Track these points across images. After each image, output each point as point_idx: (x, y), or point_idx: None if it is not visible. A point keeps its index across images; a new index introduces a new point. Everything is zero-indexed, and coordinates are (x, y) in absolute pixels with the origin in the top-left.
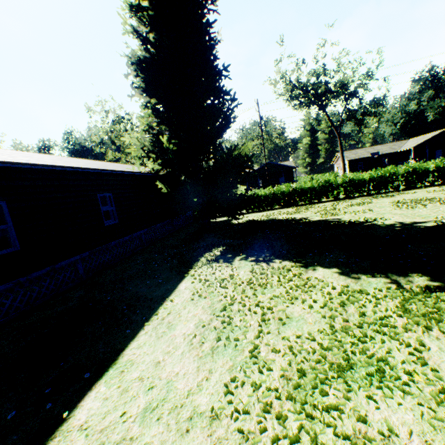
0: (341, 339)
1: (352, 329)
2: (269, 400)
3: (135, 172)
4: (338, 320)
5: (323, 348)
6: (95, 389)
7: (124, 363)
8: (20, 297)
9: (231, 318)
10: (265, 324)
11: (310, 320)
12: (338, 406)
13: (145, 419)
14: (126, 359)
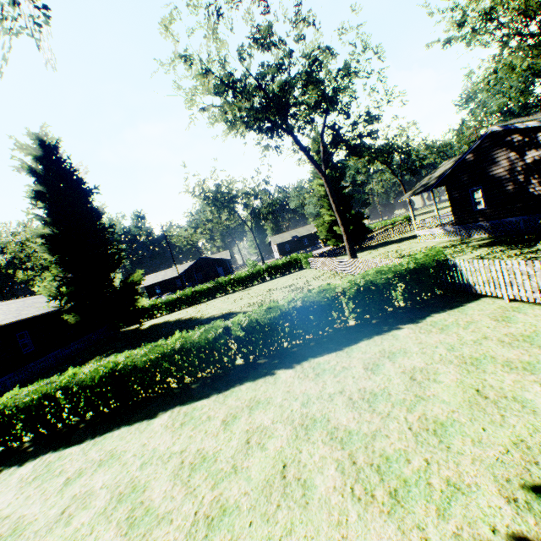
0: None
1: None
2: None
3: (45, 312)
4: None
5: None
6: None
7: None
8: None
9: None
10: None
11: None
12: None
13: None
14: None
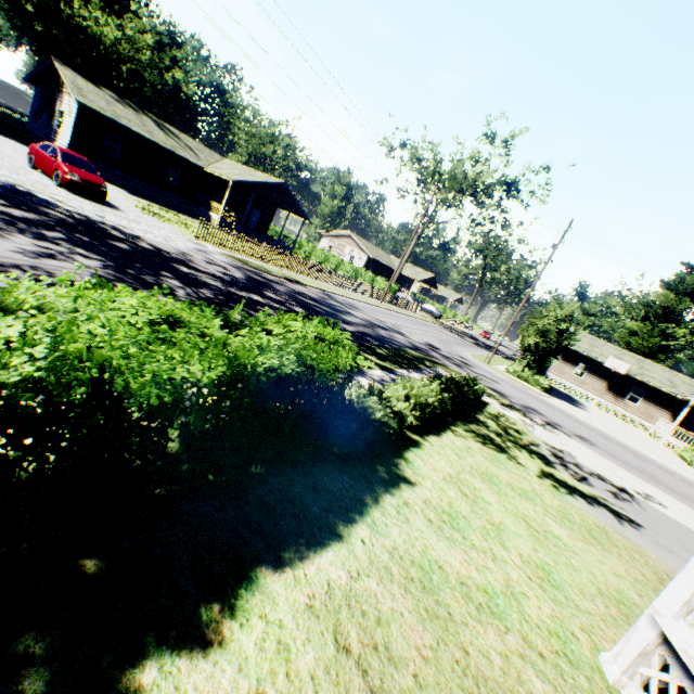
0: None
1: None
2: None
3: None
4: None
5: None
6: None
7: None
8: None
9: None
10: None
11: None
12: None
13: None
14: None
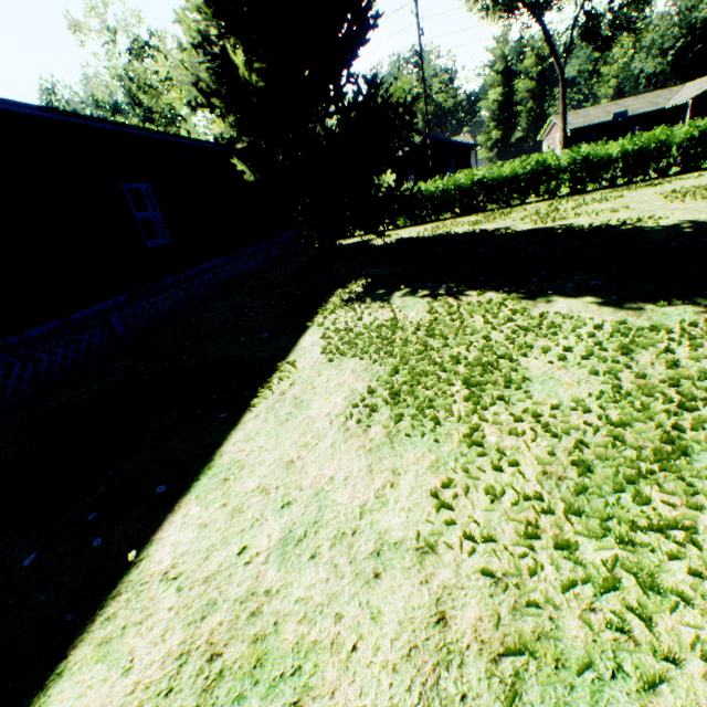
0: (643, 407)
1: (660, 390)
2: (528, 516)
3: (189, 138)
4: (624, 378)
5: (613, 423)
6: (180, 511)
7: (225, 467)
8: (17, 372)
9: (412, 385)
10: (482, 391)
11: (568, 381)
12: (683, 522)
13: (287, 558)
14: (229, 460)
